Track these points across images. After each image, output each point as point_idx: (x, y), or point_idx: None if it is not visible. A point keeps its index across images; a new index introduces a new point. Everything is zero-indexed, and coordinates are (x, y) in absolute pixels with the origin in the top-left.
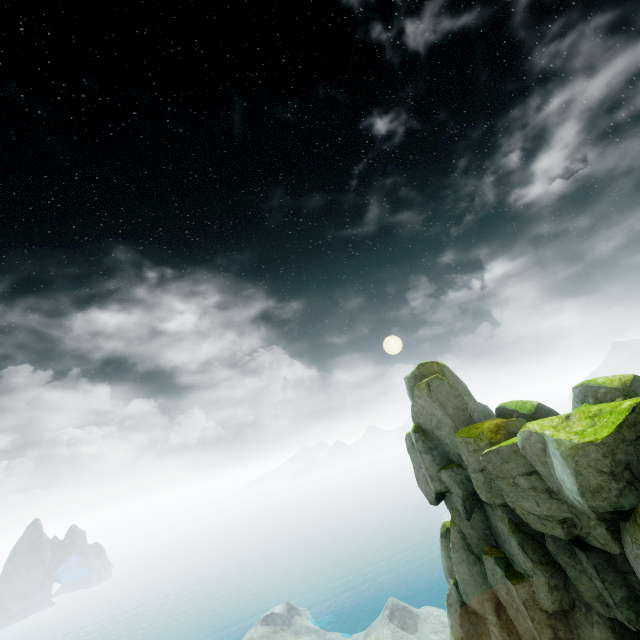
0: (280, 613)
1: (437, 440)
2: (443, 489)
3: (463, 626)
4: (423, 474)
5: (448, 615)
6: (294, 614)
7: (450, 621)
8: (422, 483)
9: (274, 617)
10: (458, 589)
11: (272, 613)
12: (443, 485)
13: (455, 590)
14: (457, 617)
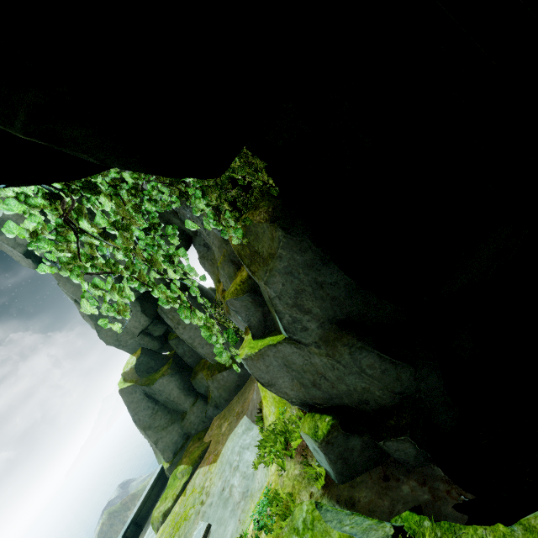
0: (116, 496)
1: (4, 221)
2: (25, 249)
3: (93, 318)
4: (17, 254)
5: (87, 323)
6: (129, 485)
7: (90, 325)
8: (22, 261)
9: (112, 502)
10: (78, 302)
11: (108, 502)
12: (23, 246)
13: (77, 304)
14: (88, 317)
